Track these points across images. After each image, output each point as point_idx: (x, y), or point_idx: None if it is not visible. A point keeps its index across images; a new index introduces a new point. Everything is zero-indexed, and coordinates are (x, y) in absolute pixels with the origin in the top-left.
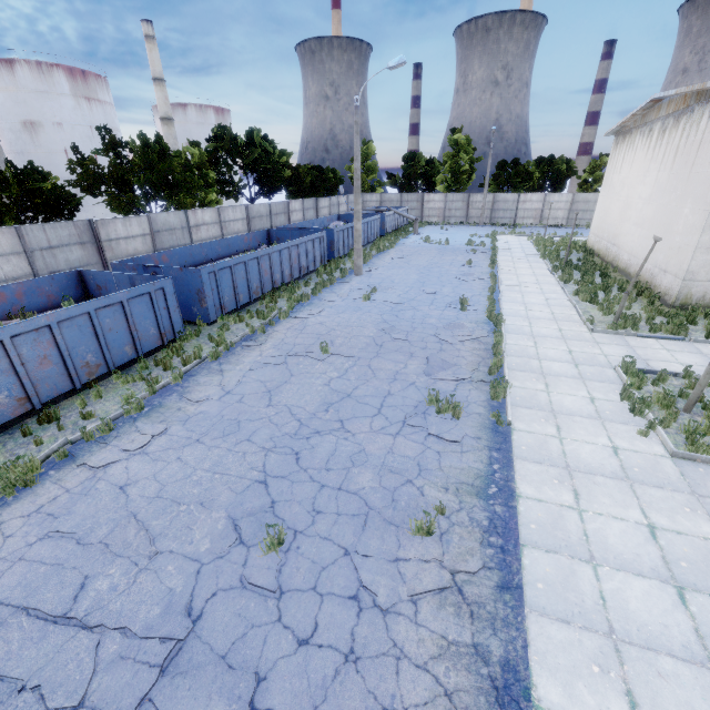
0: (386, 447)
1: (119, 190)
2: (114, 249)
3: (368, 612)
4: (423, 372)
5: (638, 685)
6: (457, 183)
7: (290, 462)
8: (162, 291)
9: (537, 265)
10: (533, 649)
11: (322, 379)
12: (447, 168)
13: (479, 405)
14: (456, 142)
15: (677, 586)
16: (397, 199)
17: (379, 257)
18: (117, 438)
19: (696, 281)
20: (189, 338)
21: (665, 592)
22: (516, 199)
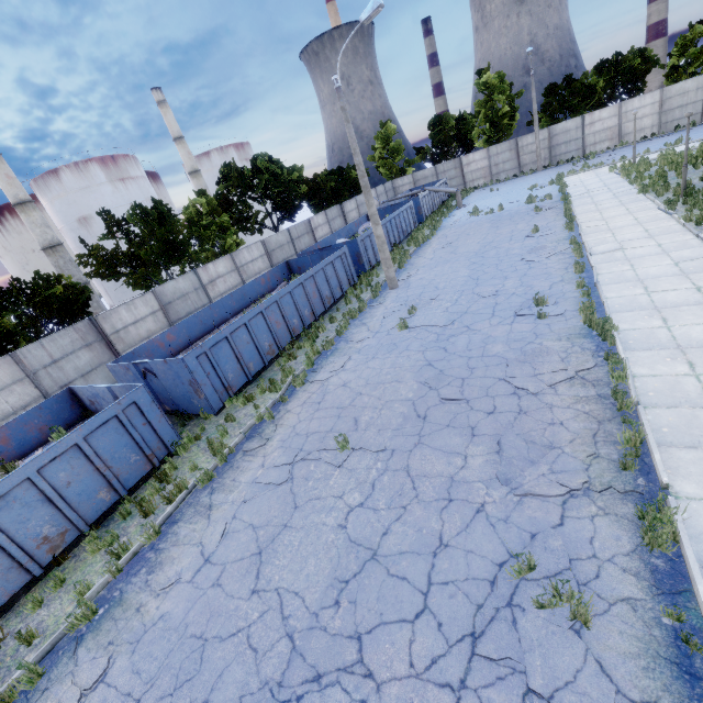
0: None
1: (134, 267)
2: (125, 338)
3: None
4: (495, 474)
5: None
6: (498, 131)
7: None
8: (135, 405)
9: (637, 206)
10: None
11: (336, 514)
12: (482, 118)
13: (624, 569)
14: (486, 85)
15: None
16: (432, 173)
17: (419, 254)
18: (43, 695)
19: None
20: (189, 445)
21: None
22: (579, 124)
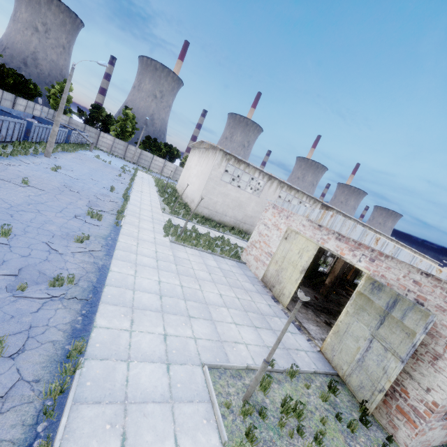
0: (64, 222)
1: None
2: None
3: (54, 254)
4: (86, 205)
5: (139, 270)
6: (123, 135)
7: (7, 216)
8: None
9: (152, 188)
10: (112, 264)
11: (24, 194)
12: (119, 124)
13: (110, 220)
14: (127, 114)
15: (157, 259)
16: (82, 126)
17: (64, 154)
18: None
19: (200, 206)
20: None
21: (153, 260)
22: (152, 157)
